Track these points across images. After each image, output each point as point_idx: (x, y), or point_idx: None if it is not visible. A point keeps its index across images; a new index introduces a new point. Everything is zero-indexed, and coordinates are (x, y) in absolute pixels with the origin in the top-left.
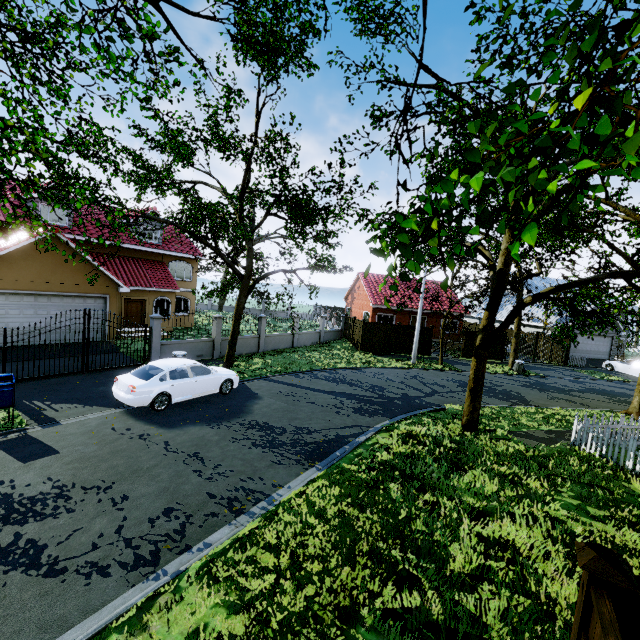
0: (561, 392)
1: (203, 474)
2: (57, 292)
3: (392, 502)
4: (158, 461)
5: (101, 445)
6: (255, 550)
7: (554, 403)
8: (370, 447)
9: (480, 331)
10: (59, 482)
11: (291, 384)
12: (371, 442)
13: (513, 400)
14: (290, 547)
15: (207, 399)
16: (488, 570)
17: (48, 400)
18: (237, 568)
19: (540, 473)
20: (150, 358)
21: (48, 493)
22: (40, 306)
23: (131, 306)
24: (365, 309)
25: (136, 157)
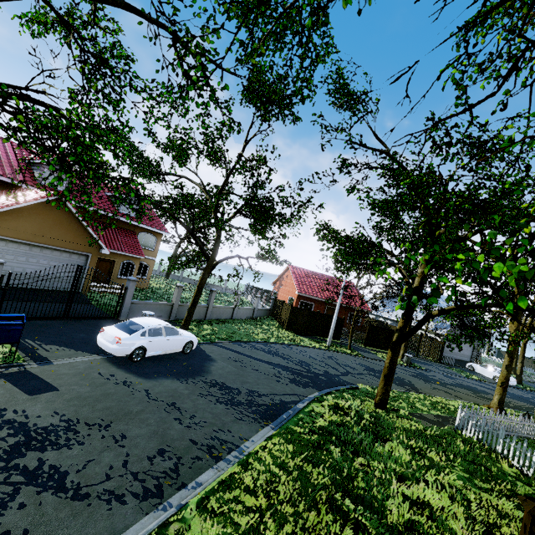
0: (440, 384)
1: (183, 422)
2: (50, 245)
3: (335, 461)
4: (144, 407)
5: (93, 387)
6: (238, 492)
7: (436, 393)
8: (308, 413)
9: (397, 330)
10: (65, 416)
11: (237, 351)
12: (308, 409)
13: (407, 386)
14: (266, 491)
15: (172, 356)
16: (412, 524)
17: (39, 340)
18: (228, 505)
19: (438, 449)
20: (120, 313)
21: (58, 425)
22: (32, 255)
23: (102, 264)
24: (291, 295)
25: (135, 148)
